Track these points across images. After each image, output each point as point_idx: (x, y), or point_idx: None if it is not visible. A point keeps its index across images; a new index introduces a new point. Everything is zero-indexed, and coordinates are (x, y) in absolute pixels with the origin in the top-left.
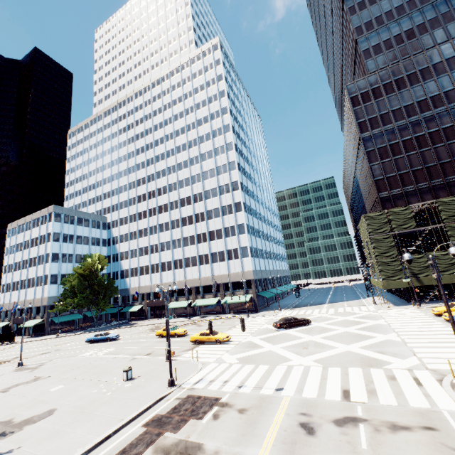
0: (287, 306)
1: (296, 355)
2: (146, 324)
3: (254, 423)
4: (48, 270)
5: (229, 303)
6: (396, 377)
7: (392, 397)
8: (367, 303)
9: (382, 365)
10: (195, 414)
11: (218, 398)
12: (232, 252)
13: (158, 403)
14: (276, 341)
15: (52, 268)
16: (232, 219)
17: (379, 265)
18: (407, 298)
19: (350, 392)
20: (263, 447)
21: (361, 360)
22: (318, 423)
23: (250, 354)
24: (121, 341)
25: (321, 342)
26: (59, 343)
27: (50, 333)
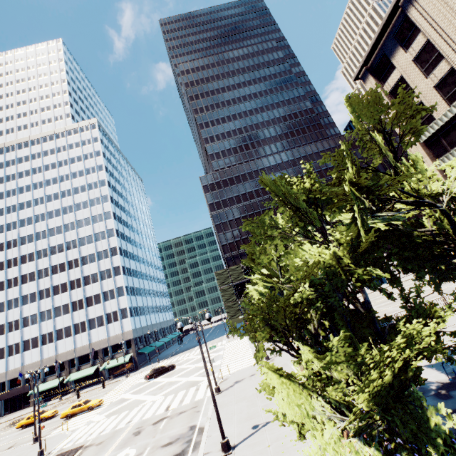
0: (167, 356)
1: (152, 396)
2: None
3: (105, 445)
4: None
5: (109, 368)
6: (200, 388)
7: (189, 400)
8: (225, 338)
9: (199, 383)
10: None
11: (83, 445)
12: (111, 315)
13: None
14: (142, 391)
15: None
16: (111, 283)
17: (226, 308)
18: None
19: (171, 405)
20: (107, 452)
21: (190, 385)
22: (144, 428)
23: (118, 408)
24: None
25: (174, 380)
26: None
27: None
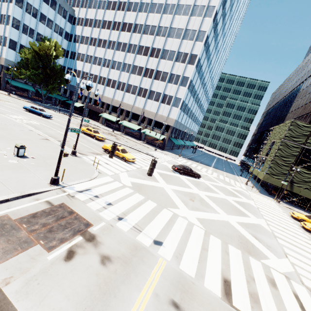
0: (185, 156)
1: (183, 204)
2: (80, 119)
3: (109, 294)
4: (8, 33)
5: (146, 135)
6: (276, 283)
7: None
8: (240, 181)
9: (260, 256)
10: (48, 238)
11: (90, 224)
12: (167, 98)
13: (22, 198)
14: (169, 181)
15: (11, 33)
16: (181, 68)
17: (272, 163)
18: (270, 191)
19: (231, 286)
20: None
21: (240, 240)
22: None
23: (145, 183)
24: (51, 121)
25: (206, 200)
26: (3, 99)
27: (5, 90)
